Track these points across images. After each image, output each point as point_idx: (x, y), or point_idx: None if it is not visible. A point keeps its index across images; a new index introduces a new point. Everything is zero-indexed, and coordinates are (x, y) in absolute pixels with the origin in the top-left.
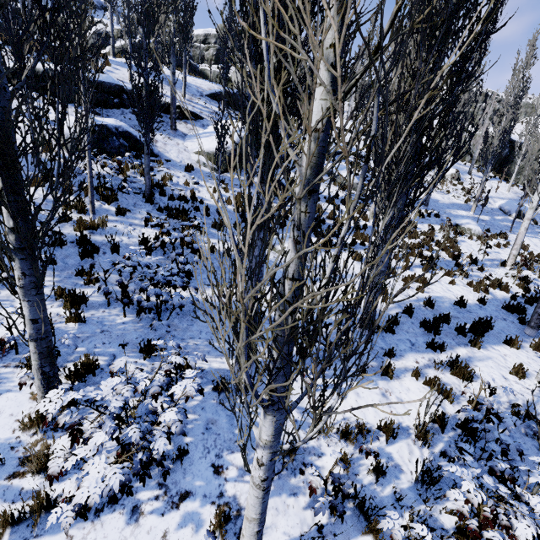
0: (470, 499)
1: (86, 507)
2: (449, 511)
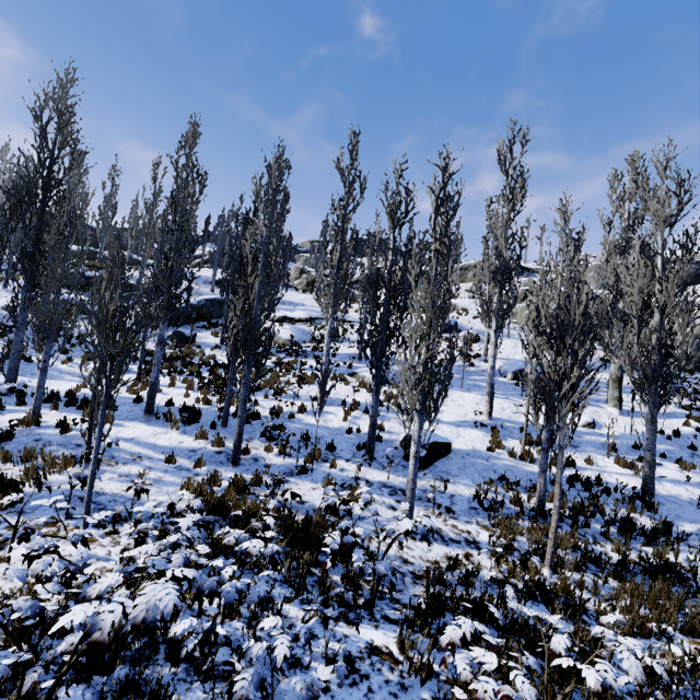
0: None
1: None
2: None
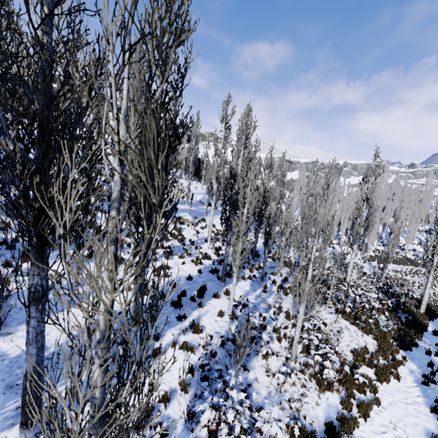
0: (210, 419)
1: None
2: (204, 426)
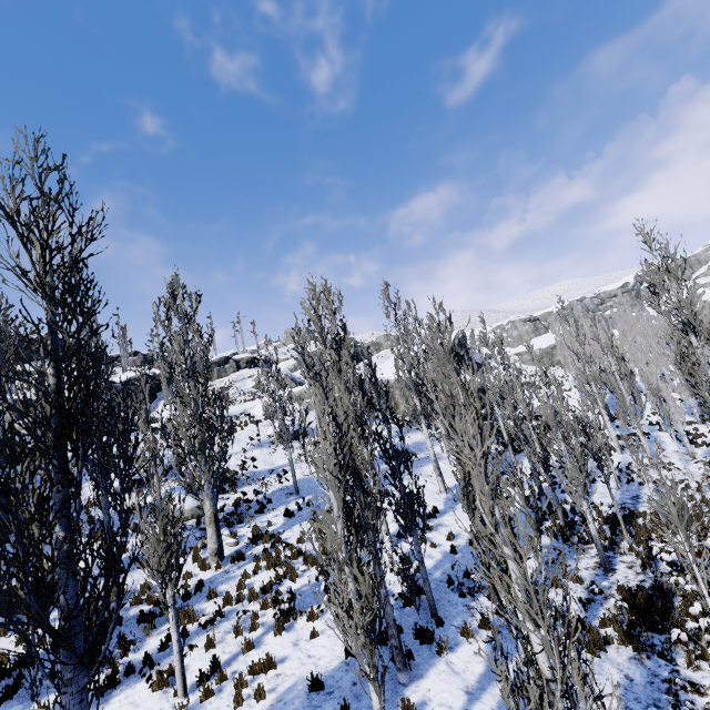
0: None
1: None
2: None
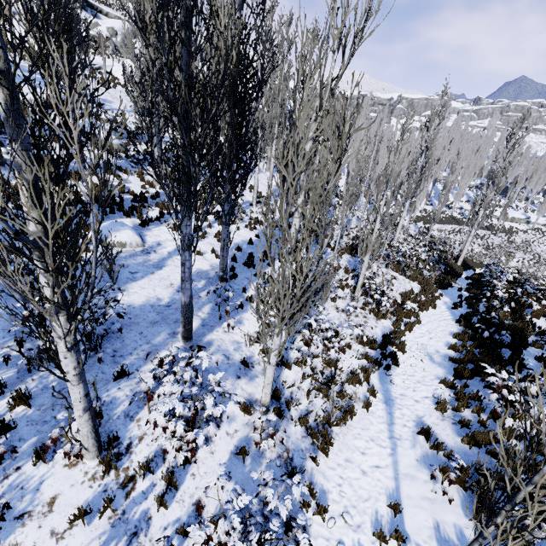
0: (314, 327)
1: (189, 458)
2: (300, 340)
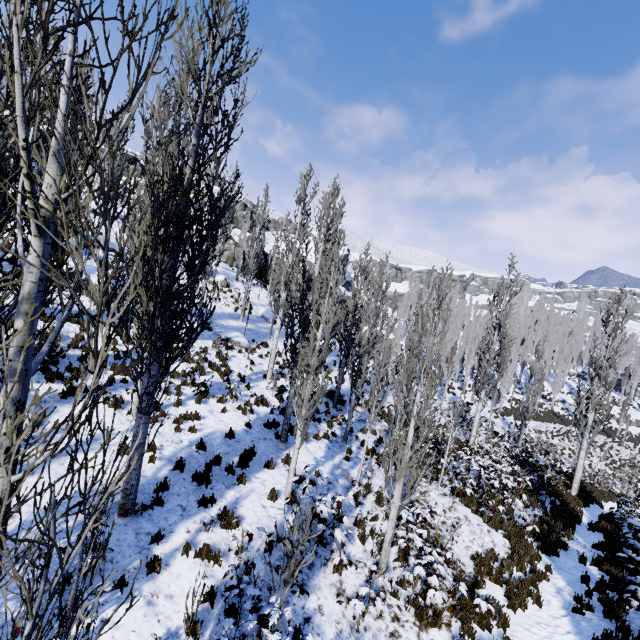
0: None
1: None
2: None
